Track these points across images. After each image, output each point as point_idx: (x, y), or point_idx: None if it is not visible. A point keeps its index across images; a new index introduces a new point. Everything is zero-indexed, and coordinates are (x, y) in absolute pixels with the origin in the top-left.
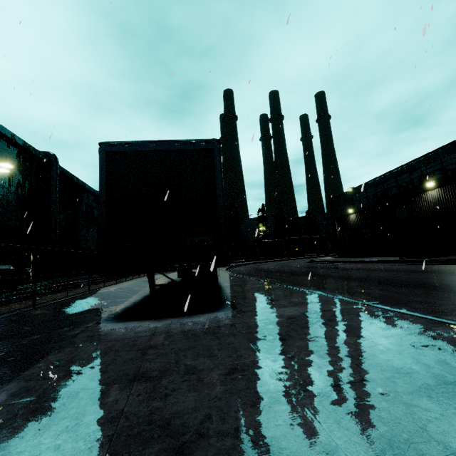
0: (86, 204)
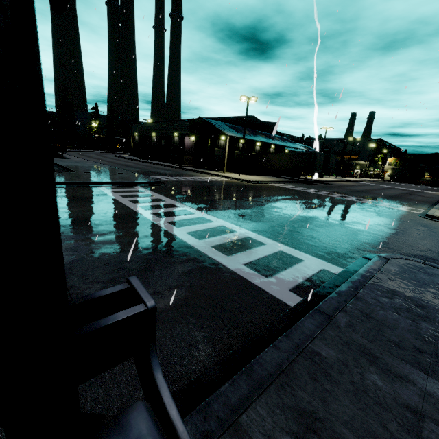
0: None
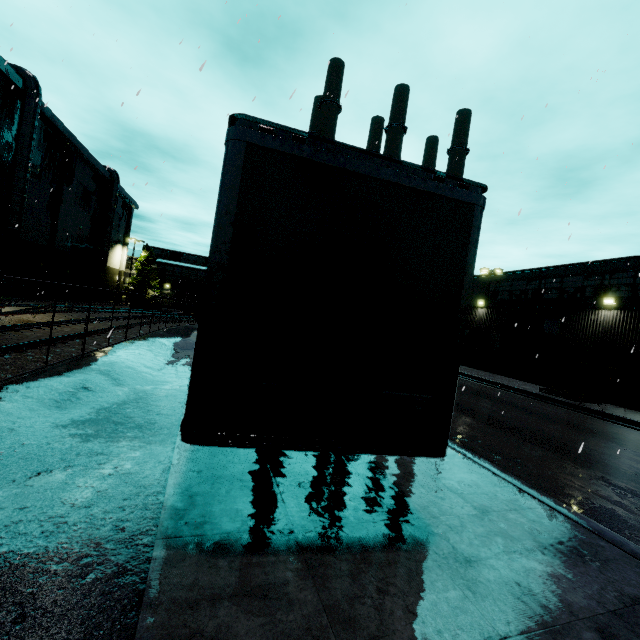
0: (79, 182)
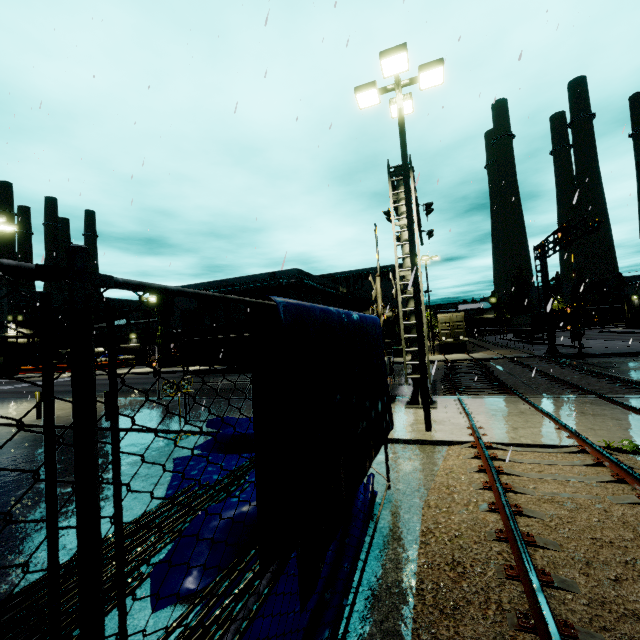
0: None
